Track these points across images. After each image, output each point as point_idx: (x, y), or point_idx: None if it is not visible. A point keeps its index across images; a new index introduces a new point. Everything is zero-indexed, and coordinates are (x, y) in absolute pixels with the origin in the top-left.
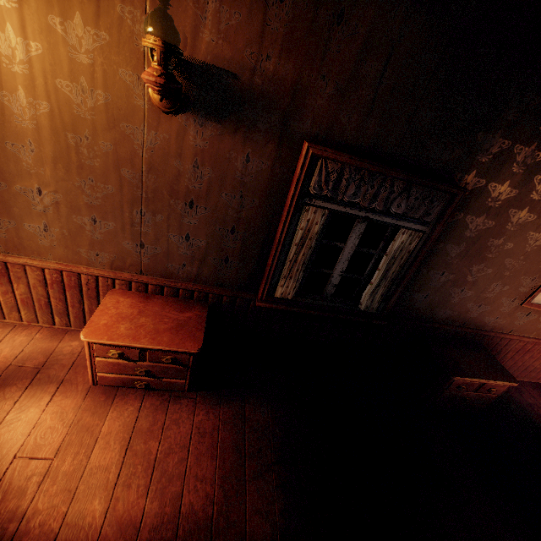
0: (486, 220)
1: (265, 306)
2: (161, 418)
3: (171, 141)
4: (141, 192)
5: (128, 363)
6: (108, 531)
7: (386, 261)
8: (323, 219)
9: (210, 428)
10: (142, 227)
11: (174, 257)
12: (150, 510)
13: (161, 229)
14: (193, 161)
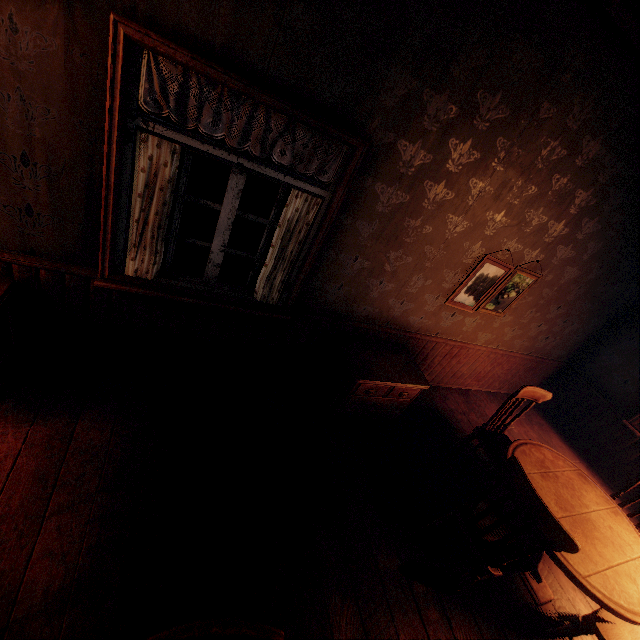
0: (399, 192)
1: (110, 287)
2: None
3: None
4: None
5: None
6: None
7: (280, 235)
8: (175, 159)
9: (2, 454)
10: None
11: None
12: None
13: None
14: None
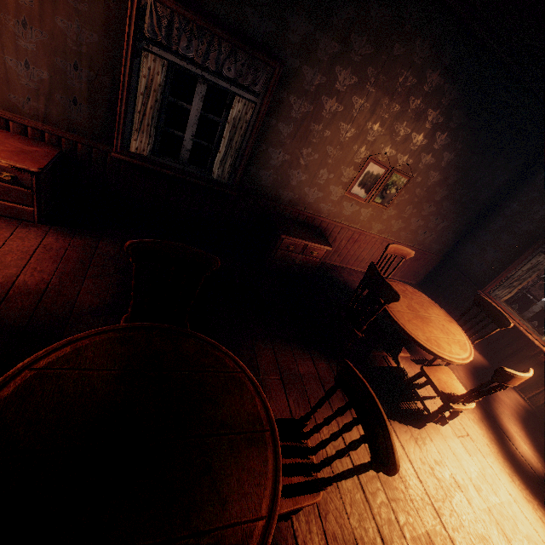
0: (306, 103)
1: (121, 158)
2: (4, 233)
3: None
4: None
5: None
6: None
7: (229, 129)
8: (164, 71)
9: (58, 247)
10: None
11: (16, 87)
12: None
13: None
14: None
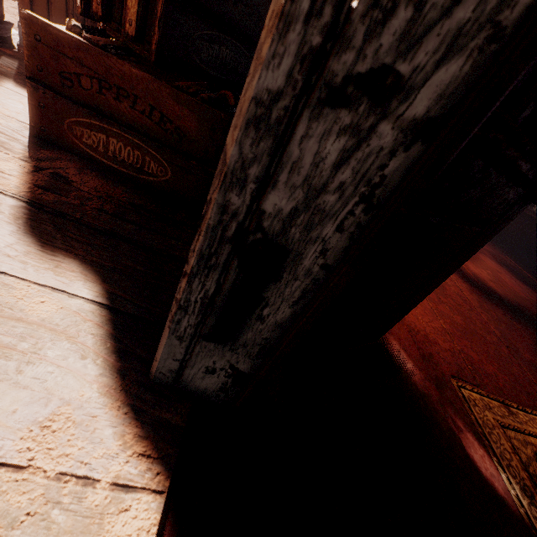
0: None
1: None
2: None
3: None
4: None
5: None
6: None
7: None
8: None
9: None
10: None
11: None
12: None
13: None
14: None
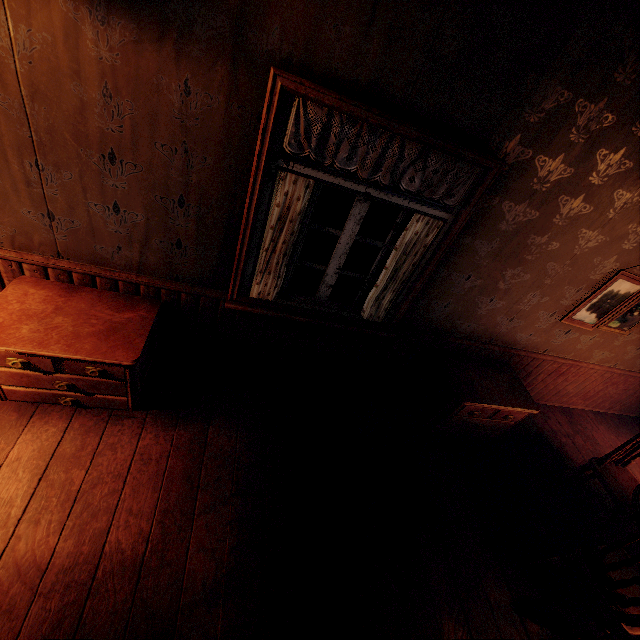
0: (528, 209)
1: (237, 308)
2: (92, 441)
3: (57, 47)
4: (29, 132)
5: (42, 375)
6: (1, 574)
7: (395, 258)
8: (307, 193)
9: (158, 455)
10: (44, 189)
11: (103, 236)
12: (61, 549)
13: (75, 193)
14: (102, 86)
